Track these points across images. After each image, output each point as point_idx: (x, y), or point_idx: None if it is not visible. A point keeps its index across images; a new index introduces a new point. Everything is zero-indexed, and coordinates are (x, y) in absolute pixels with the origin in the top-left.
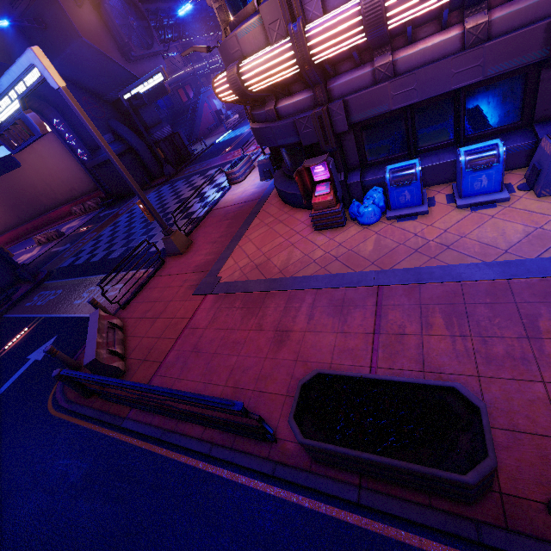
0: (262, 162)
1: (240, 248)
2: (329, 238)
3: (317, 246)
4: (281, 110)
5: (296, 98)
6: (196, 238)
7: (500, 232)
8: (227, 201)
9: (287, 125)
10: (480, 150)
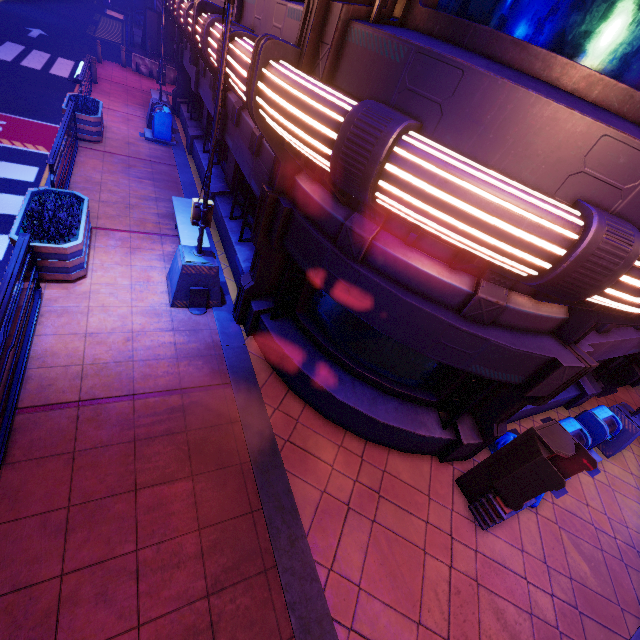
0: (196, 269)
1: (359, 636)
2: (517, 547)
3: (523, 579)
4: (506, 312)
5: (545, 311)
6: (60, 629)
7: (638, 515)
8: (80, 366)
9: (530, 358)
10: (608, 420)
